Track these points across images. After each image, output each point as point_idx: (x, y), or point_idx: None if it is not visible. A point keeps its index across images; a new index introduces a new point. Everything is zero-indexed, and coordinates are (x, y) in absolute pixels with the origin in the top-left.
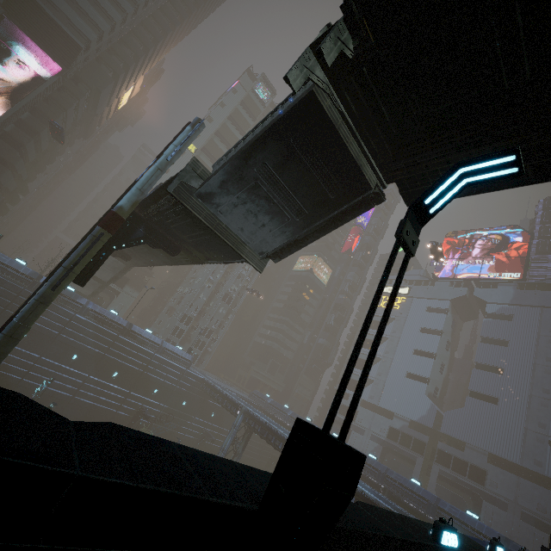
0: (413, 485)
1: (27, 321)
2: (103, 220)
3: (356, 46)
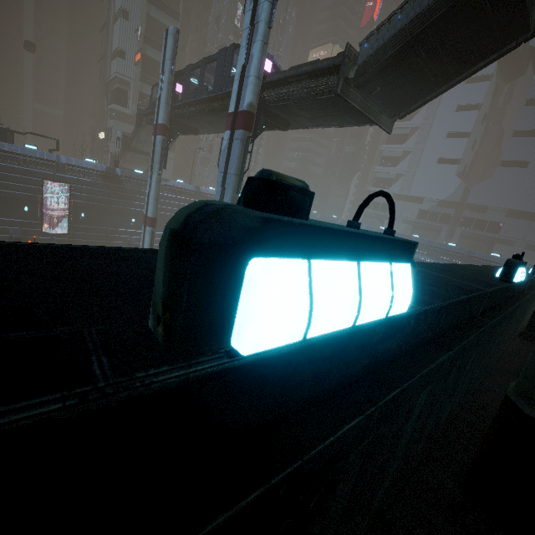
0: (450, 247)
1: None
2: (244, 123)
3: None
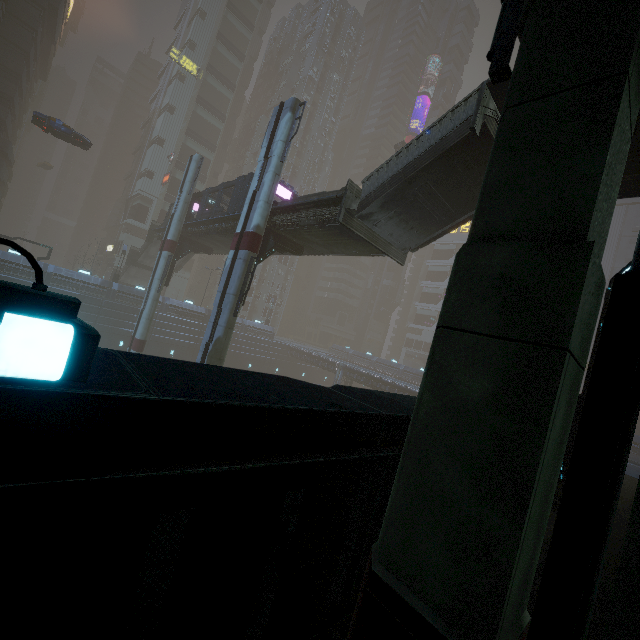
0: None
1: (225, 345)
2: (249, 243)
3: None
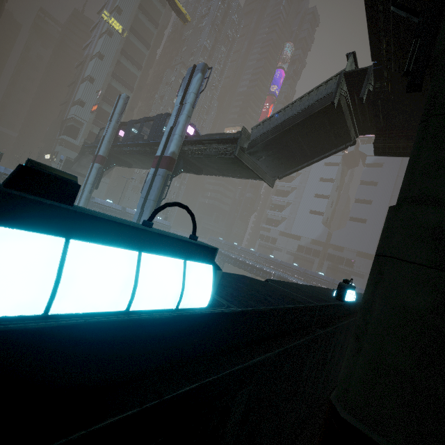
0: (320, 276)
1: None
2: (166, 164)
3: (378, 87)
